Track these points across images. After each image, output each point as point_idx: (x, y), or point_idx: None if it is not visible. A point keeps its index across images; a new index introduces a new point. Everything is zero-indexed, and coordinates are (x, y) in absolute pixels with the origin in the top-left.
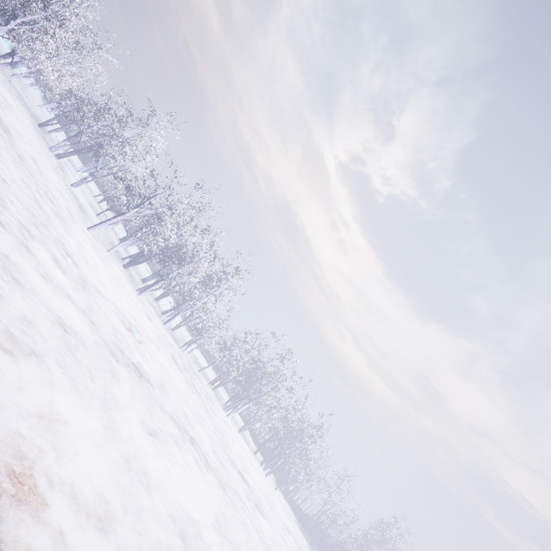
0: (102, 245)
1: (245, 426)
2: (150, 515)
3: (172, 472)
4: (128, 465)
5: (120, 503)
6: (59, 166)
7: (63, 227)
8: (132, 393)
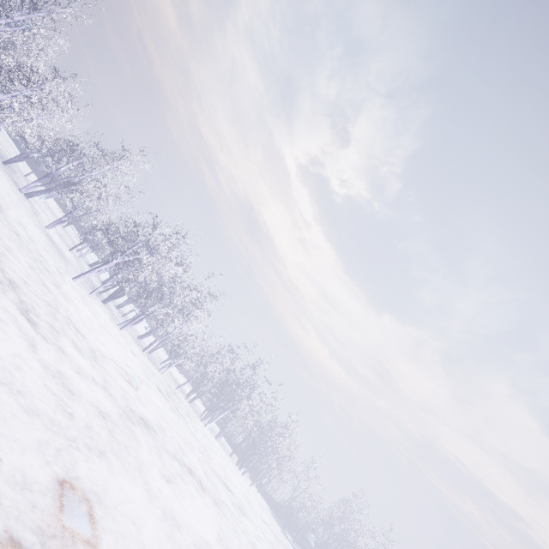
0: (84, 289)
1: (221, 433)
2: (185, 548)
3: (186, 507)
4: (165, 515)
5: (169, 546)
6: (31, 207)
7: (62, 296)
8: (148, 449)
